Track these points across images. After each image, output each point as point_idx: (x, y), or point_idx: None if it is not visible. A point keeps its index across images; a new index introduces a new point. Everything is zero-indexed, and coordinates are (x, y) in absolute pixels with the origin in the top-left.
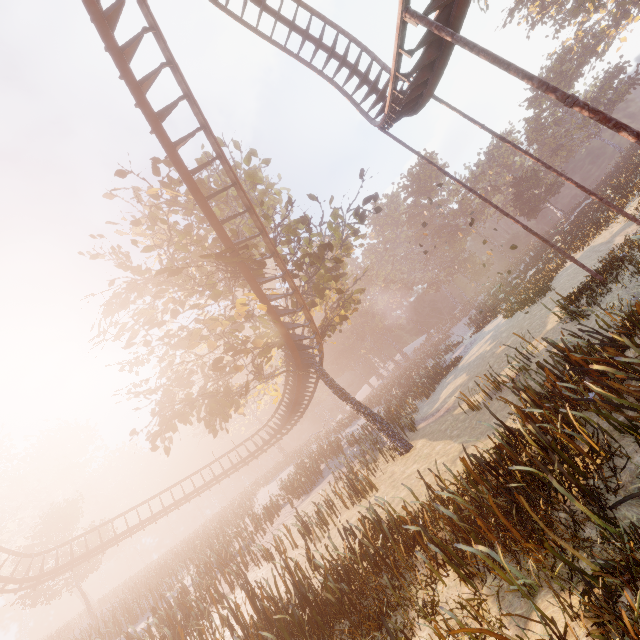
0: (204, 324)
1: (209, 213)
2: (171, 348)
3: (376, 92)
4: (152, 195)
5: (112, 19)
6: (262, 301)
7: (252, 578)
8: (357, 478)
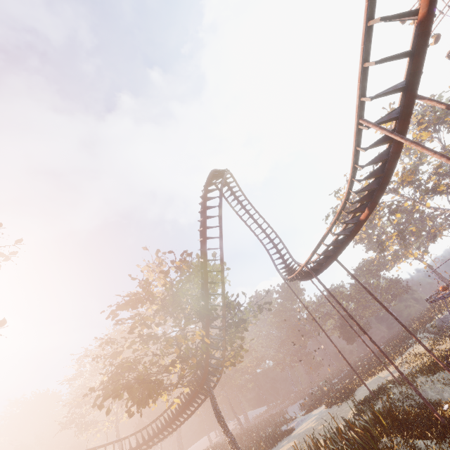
0: (175, 337)
1: (207, 289)
2: (143, 342)
3: (282, 259)
4: (172, 262)
5: (208, 218)
6: (207, 337)
7: None
8: None
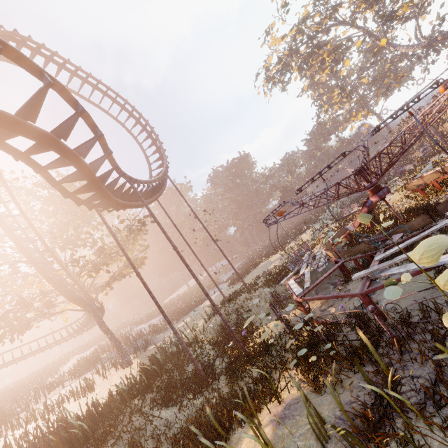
0: (4, 289)
1: (12, 237)
2: None
3: (162, 160)
4: None
5: None
6: (46, 280)
7: (3, 438)
8: (87, 383)
